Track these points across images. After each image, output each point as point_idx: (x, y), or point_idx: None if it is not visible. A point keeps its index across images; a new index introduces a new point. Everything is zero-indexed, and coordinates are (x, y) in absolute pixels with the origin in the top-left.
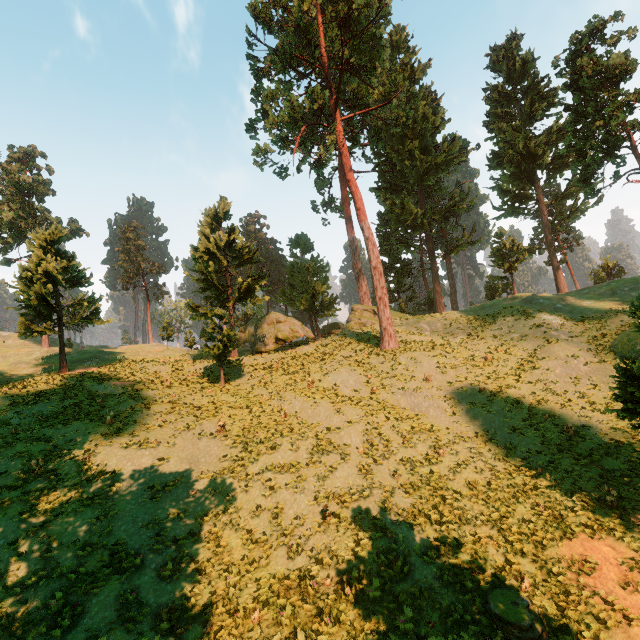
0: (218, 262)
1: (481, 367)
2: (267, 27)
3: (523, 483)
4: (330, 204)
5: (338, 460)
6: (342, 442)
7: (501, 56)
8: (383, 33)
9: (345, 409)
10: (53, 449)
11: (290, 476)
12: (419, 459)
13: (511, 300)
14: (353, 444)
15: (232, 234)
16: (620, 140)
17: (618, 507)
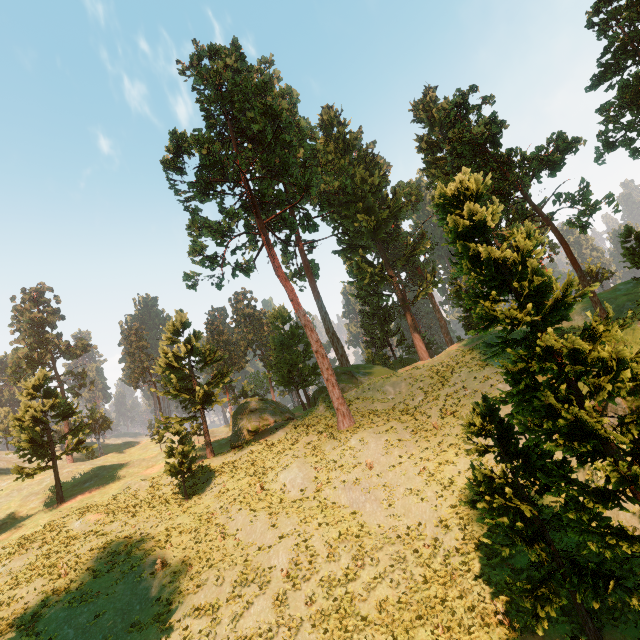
0: (182, 371)
1: (427, 439)
2: (179, 173)
3: (435, 595)
4: (300, 273)
5: (256, 592)
6: (269, 564)
7: (421, 110)
8: (304, 125)
9: (281, 520)
10: (10, 616)
11: (206, 620)
12: (338, 576)
13: (477, 340)
14: (279, 565)
15: (189, 343)
16: (507, 193)
17: (511, 625)
